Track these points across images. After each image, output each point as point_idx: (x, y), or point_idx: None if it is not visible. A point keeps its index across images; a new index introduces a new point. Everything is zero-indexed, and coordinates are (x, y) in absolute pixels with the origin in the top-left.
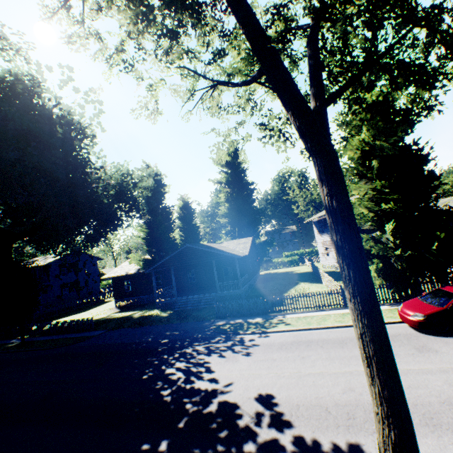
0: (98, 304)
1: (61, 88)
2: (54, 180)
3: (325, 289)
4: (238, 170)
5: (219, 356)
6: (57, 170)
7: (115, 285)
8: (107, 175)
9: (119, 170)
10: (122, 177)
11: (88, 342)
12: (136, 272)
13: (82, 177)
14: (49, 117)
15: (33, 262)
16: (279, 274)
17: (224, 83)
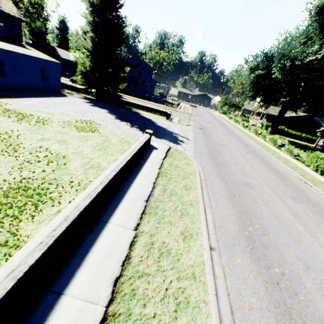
0: None
1: None
2: None
3: None
4: None
5: None
6: None
7: None
8: None
9: None
10: None
11: None
12: None
13: None
14: None
15: None
16: None
17: None
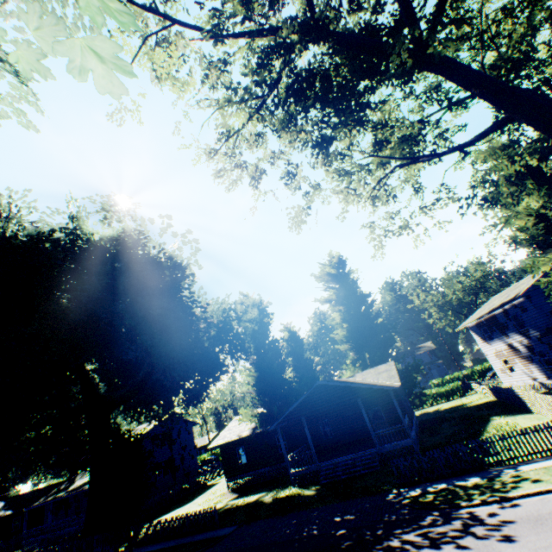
0: (200, 490)
1: (161, 236)
2: (163, 326)
3: (547, 419)
4: (348, 282)
5: (456, 547)
6: (165, 315)
7: (225, 456)
8: (207, 314)
9: (220, 306)
10: (223, 313)
11: (220, 546)
12: (251, 432)
13: (188, 318)
14: (158, 263)
15: (141, 432)
16: (444, 411)
17: (424, 157)
